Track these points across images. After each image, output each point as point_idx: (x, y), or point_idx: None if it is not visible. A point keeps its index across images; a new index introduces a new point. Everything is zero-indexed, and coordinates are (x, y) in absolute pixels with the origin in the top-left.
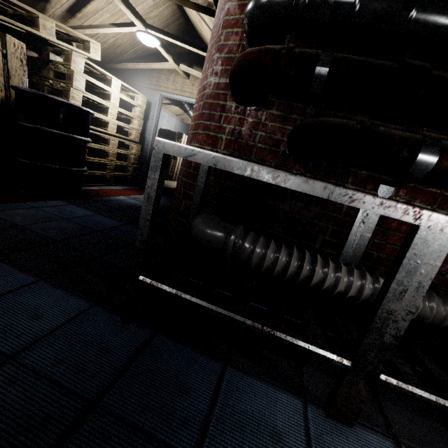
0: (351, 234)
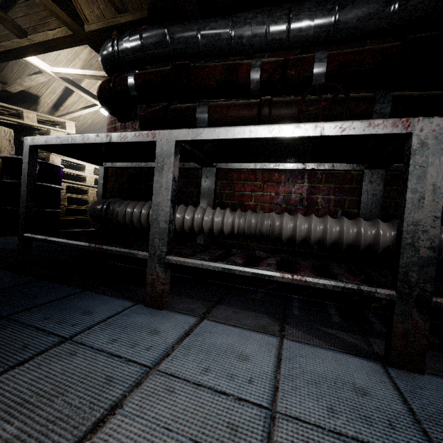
0: (201, 188)
